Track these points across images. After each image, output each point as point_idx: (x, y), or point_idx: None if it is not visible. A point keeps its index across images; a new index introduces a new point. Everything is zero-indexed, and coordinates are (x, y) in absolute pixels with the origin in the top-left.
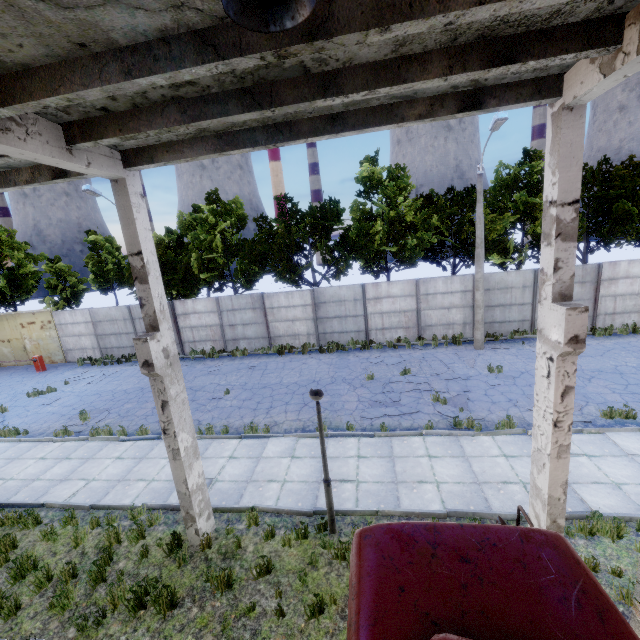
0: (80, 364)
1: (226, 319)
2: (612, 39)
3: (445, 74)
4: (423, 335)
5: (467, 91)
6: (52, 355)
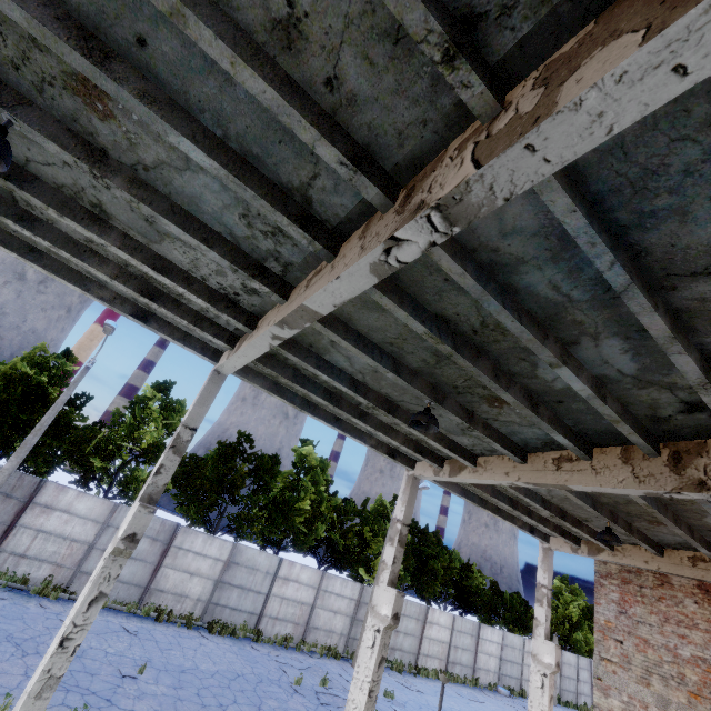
0: None
1: (106, 539)
2: (579, 545)
3: (553, 530)
4: (307, 638)
5: (531, 525)
6: None
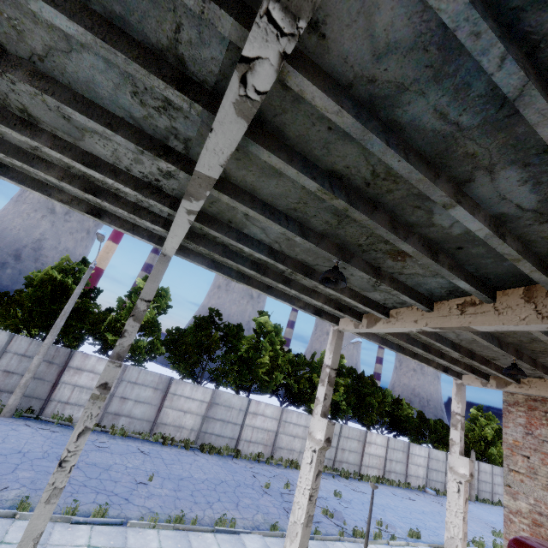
0: None
1: (122, 389)
2: (488, 380)
3: (463, 369)
4: (274, 455)
5: (445, 366)
6: None
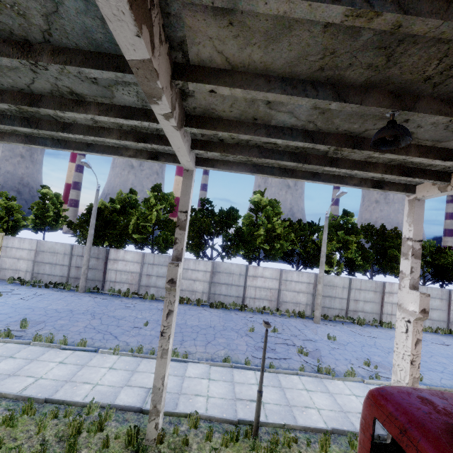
0: (10, 282)
1: (146, 270)
2: (447, 180)
3: (383, 173)
4: (280, 307)
5: (376, 180)
6: None
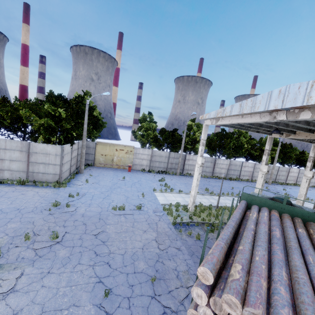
0: (144, 171)
1: None
2: None
3: None
4: (252, 179)
5: None
6: (125, 165)
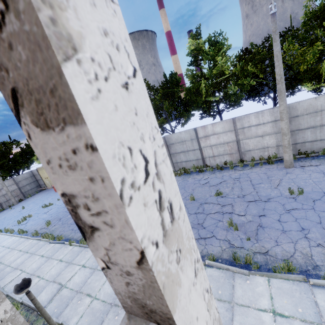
0: None
1: None
2: None
3: None
4: (244, 158)
5: None
6: None
